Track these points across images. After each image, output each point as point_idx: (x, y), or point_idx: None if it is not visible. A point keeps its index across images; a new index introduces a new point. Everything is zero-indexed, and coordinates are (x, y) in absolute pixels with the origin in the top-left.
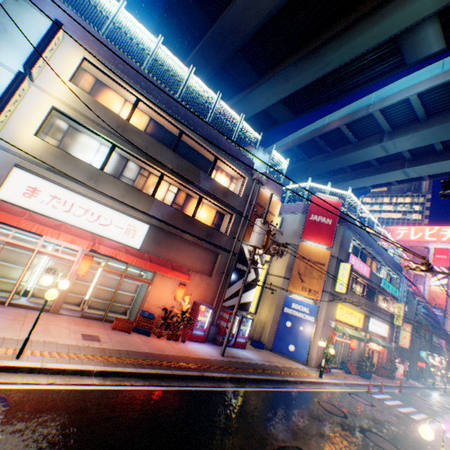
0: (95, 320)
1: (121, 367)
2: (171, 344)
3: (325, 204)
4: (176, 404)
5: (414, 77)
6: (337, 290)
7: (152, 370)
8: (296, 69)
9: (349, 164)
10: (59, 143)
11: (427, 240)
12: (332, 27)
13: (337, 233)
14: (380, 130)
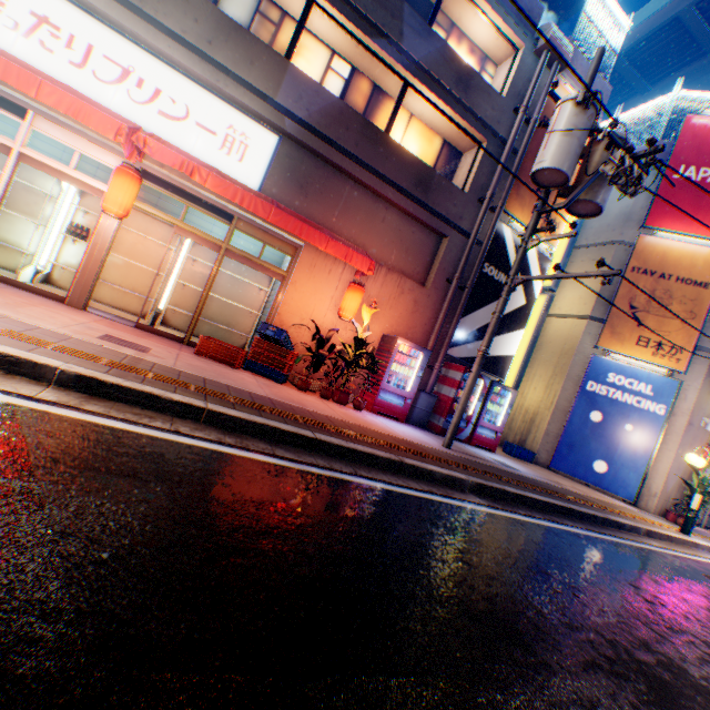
0: (167, 339)
1: (155, 388)
2: (326, 404)
3: None
4: (306, 506)
5: None
6: None
7: (253, 418)
8: None
9: None
10: None
11: None
12: None
13: None
14: None
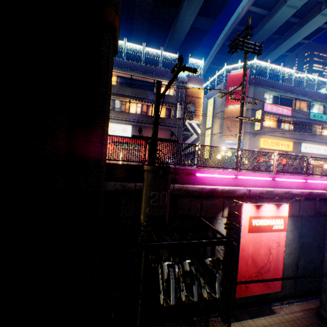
0: None
1: None
2: None
3: (237, 77)
4: None
5: None
6: (255, 129)
7: None
8: None
9: (271, 33)
10: None
11: None
12: None
13: (249, 93)
14: None
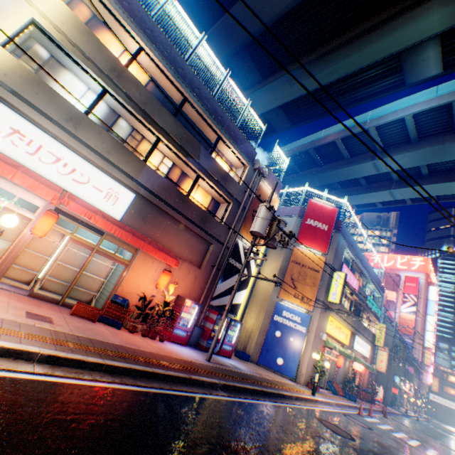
0: (49, 302)
1: (80, 355)
2: (147, 341)
3: (321, 209)
4: (160, 411)
5: (409, 100)
6: (330, 299)
7: (126, 364)
8: (302, 74)
9: (340, 179)
10: (34, 71)
11: (399, 268)
12: (341, 36)
13: (333, 240)
14: (373, 148)
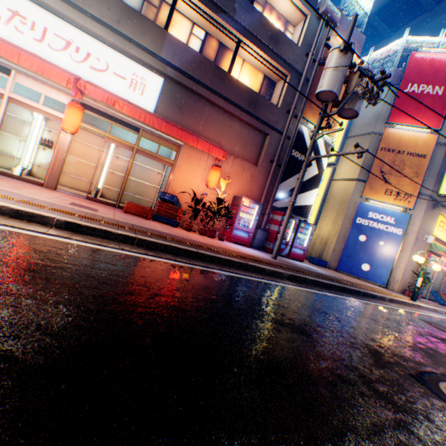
0: (106, 205)
1: (108, 228)
2: (203, 237)
3: (433, 64)
4: (196, 281)
5: None
6: (441, 193)
7: (163, 242)
8: None
9: None
10: None
11: None
12: None
13: None
14: None
